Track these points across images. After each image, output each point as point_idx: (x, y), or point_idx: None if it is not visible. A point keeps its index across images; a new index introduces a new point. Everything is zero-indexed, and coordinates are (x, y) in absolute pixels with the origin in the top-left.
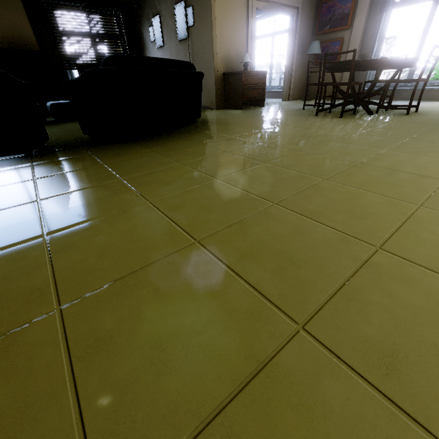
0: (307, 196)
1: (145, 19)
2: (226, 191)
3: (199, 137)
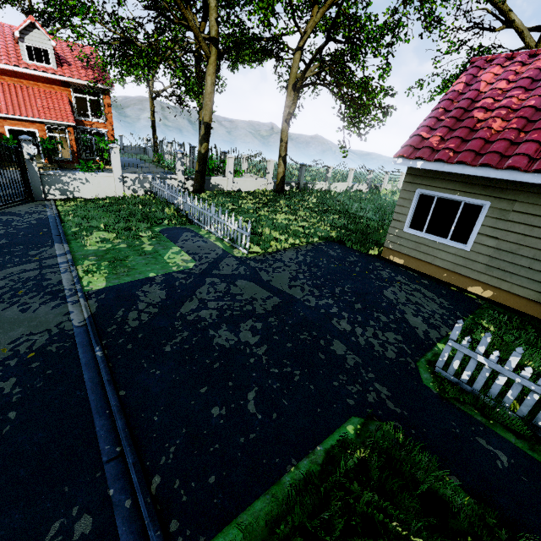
0: None
1: None
2: None
3: None
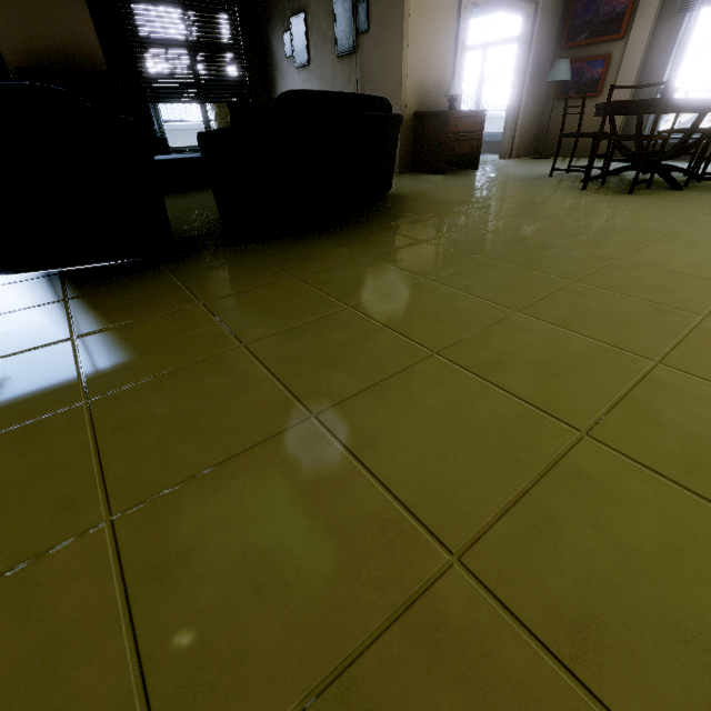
0: (703, 349)
1: (276, 19)
2: (550, 334)
3: (415, 227)
